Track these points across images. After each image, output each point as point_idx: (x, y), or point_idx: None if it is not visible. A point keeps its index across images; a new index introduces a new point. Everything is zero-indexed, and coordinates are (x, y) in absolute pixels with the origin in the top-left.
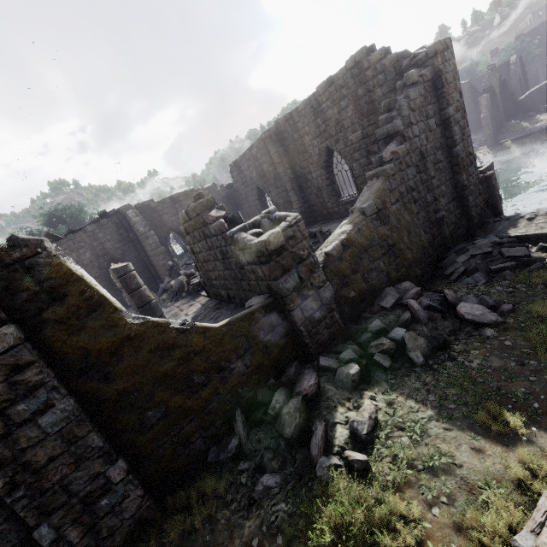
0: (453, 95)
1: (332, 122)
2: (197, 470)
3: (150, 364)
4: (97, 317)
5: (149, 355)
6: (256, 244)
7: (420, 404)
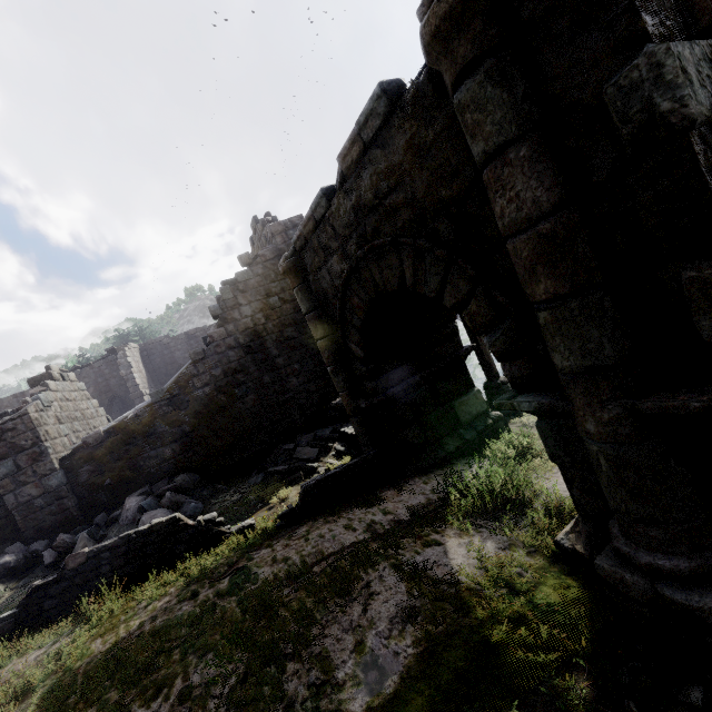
0: None
1: None
2: None
3: None
4: None
5: None
6: None
7: None
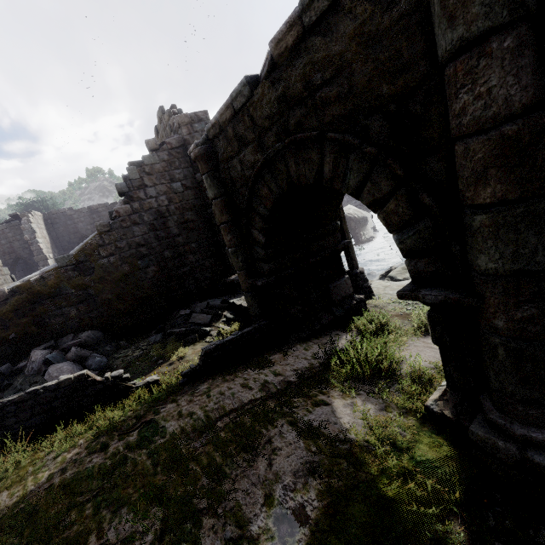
0: None
1: None
2: None
3: None
4: None
5: None
6: None
7: None
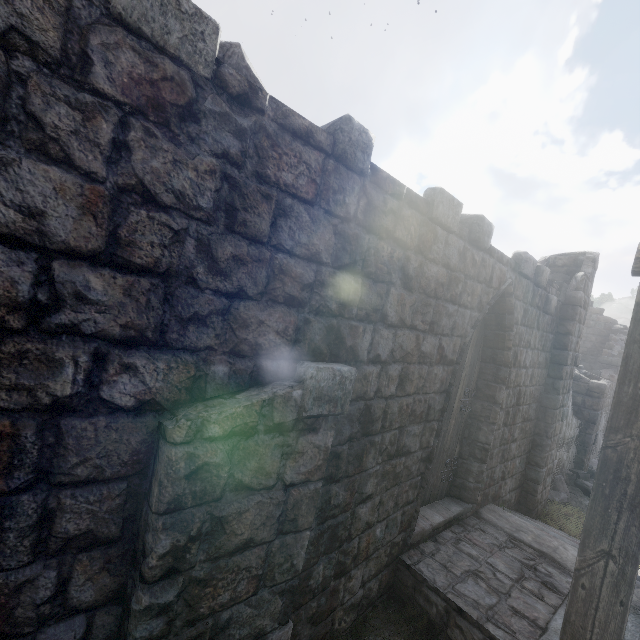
0: None
1: None
2: None
3: None
4: None
5: None
6: (600, 384)
7: None
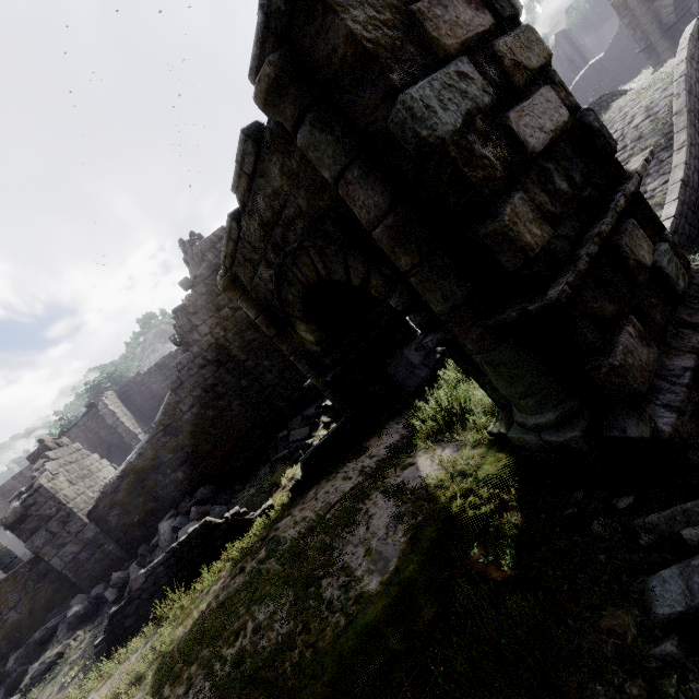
0: None
1: None
2: None
3: None
4: None
5: None
6: None
7: (85, 645)
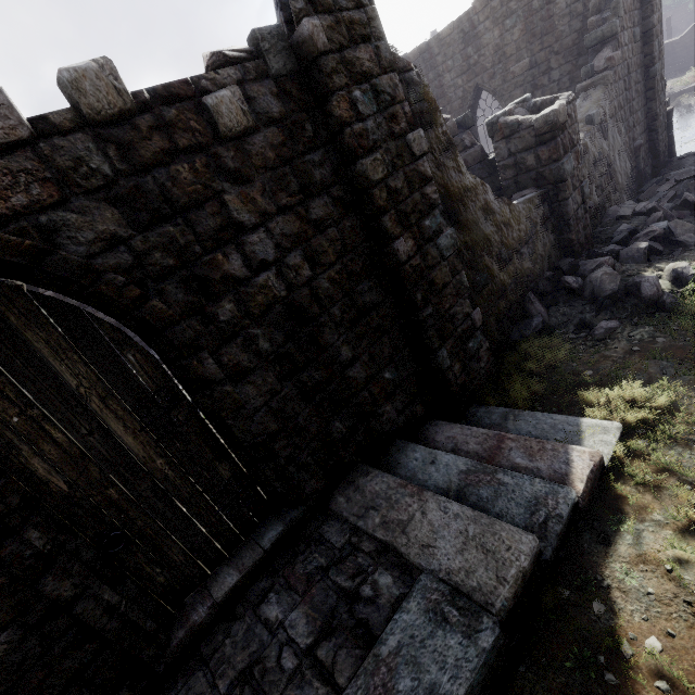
0: (656, 1)
1: (488, 50)
2: (503, 350)
3: (479, 224)
4: (449, 157)
5: (478, 214)
6: (547, 115)
7: None
